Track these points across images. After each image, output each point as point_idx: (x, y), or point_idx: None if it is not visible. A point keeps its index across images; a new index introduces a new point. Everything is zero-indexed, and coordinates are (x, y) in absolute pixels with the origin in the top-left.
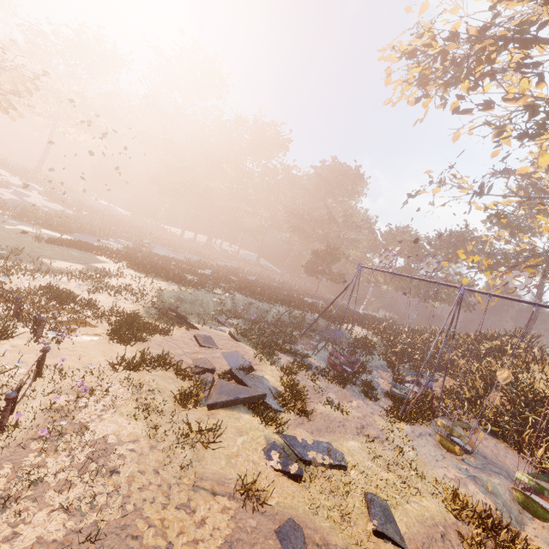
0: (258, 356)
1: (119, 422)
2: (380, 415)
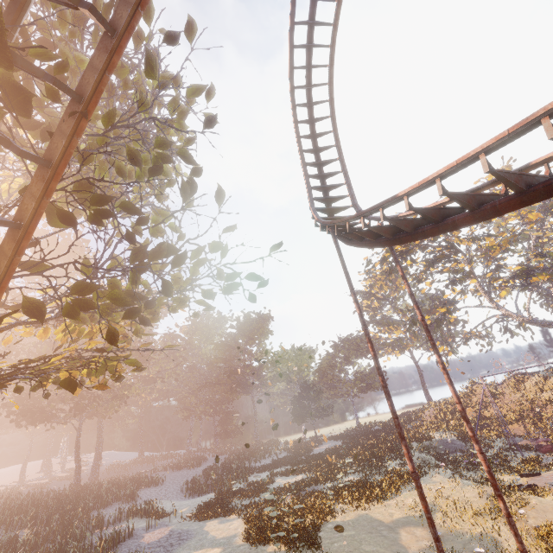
0: None
1: None
2: None
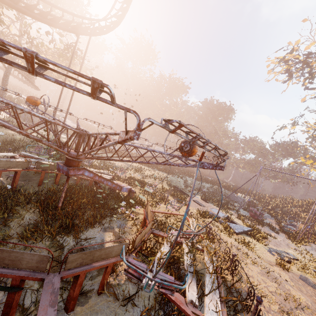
0: (222, 210)
1: (227, 238)
2: (287, 240)
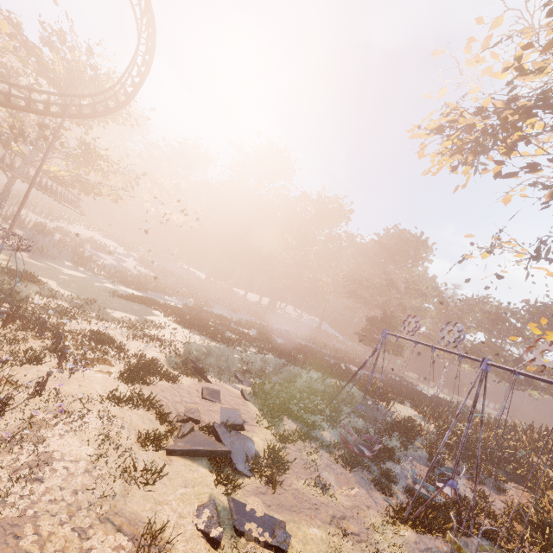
0: (259, 417)
1: (73, 443)
2: (380, 512)
